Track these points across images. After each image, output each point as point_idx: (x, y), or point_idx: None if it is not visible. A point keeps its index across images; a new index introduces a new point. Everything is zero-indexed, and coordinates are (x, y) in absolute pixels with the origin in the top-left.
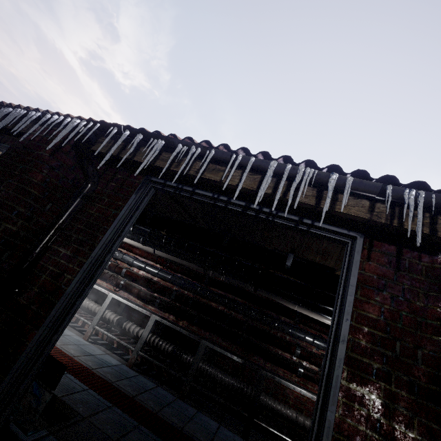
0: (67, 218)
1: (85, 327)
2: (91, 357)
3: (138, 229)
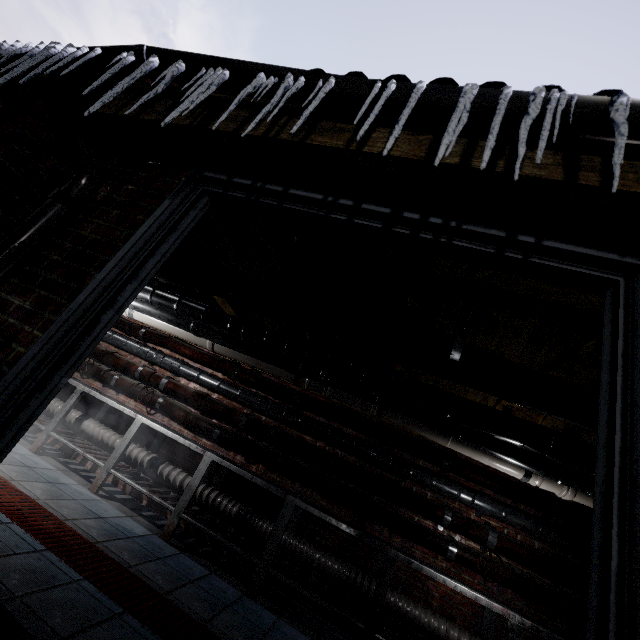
0: (31, 239)
1: (97, 472)
2: (98, 522)
3: (187, 306)
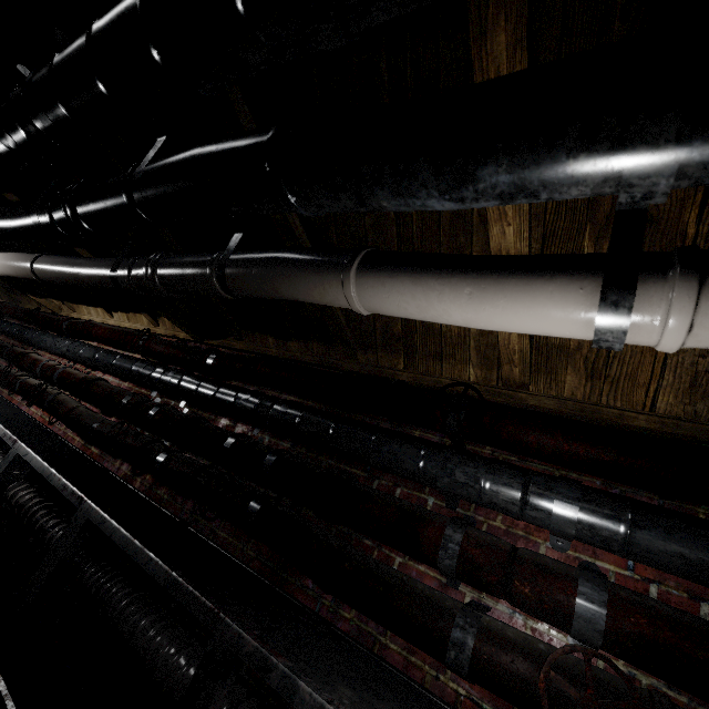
0: None
1: None
2: None
3: None
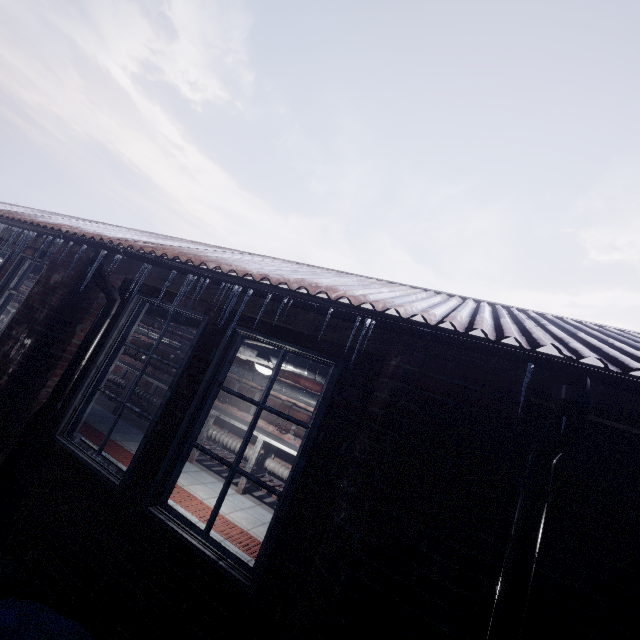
0: None
1: None
2: None
3: None
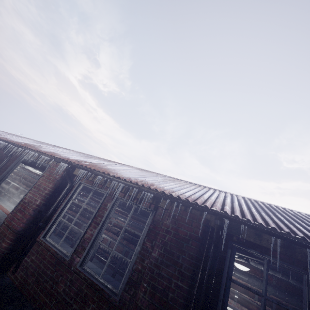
0: (1, 166)
1: None
2: None
3: None
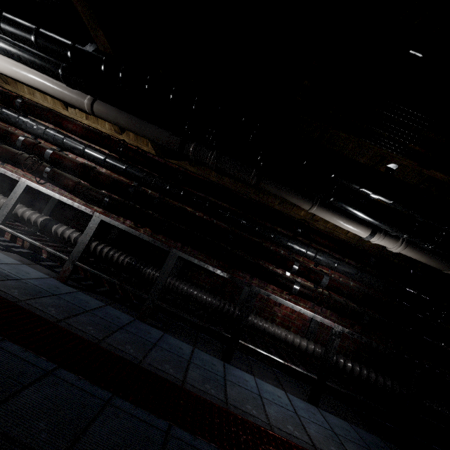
0: None
1: None
2: None
3: (48, 35)
